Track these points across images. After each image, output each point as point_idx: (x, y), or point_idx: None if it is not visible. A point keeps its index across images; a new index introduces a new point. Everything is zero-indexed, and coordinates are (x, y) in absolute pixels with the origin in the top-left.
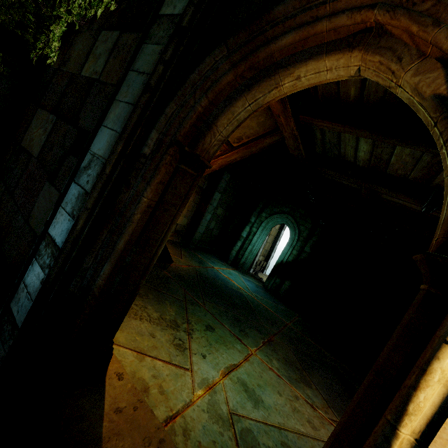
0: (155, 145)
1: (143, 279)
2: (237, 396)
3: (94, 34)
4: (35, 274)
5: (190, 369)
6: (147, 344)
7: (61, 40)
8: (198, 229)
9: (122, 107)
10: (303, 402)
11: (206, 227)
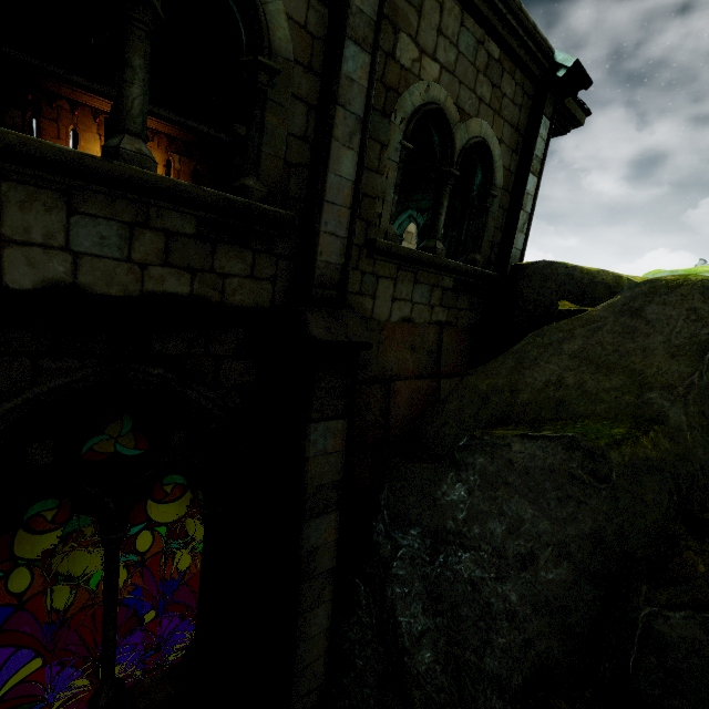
0: None
1: None
2: None
3: None
4: None
5: None
6: None
7: None
8: None
9: None
10: None
11: None
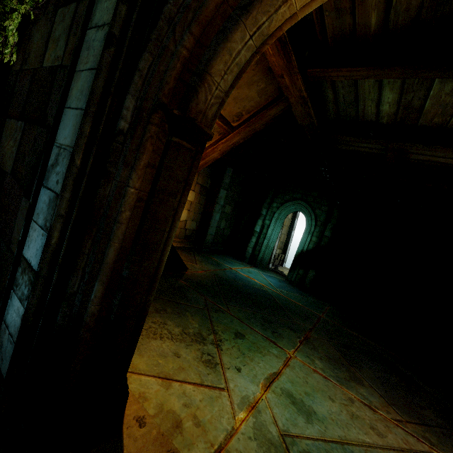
0: (134, 116)
1: (150, 295)
2: (285, 412)
3: (50, 17)
4: (14, 310)
5: (226, 389)
6: (172, 367)
7: (19, 39)
8: (208, 231)
9: (85, 77)
10: (359, 404)
11: (216, 227)
